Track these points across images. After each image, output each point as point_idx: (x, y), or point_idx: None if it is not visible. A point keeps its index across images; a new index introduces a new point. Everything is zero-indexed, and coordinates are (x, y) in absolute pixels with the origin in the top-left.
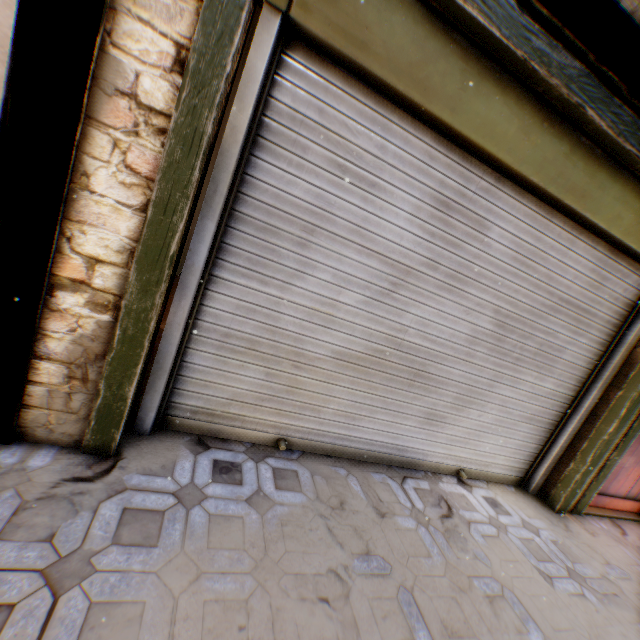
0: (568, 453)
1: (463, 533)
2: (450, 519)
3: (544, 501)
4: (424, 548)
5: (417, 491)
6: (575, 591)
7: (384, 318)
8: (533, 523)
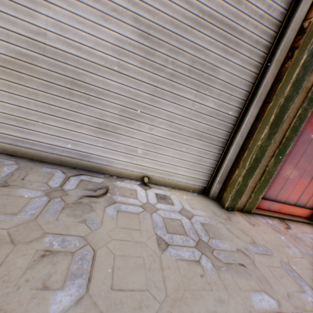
0: (237, 164)
1: (95, 207)
2: (93, 198)
3: (220, 203)
4: (18, 209)
5: (82, 181)
6: (190, 258)
7: (15, 18)
8: (193, 212)
